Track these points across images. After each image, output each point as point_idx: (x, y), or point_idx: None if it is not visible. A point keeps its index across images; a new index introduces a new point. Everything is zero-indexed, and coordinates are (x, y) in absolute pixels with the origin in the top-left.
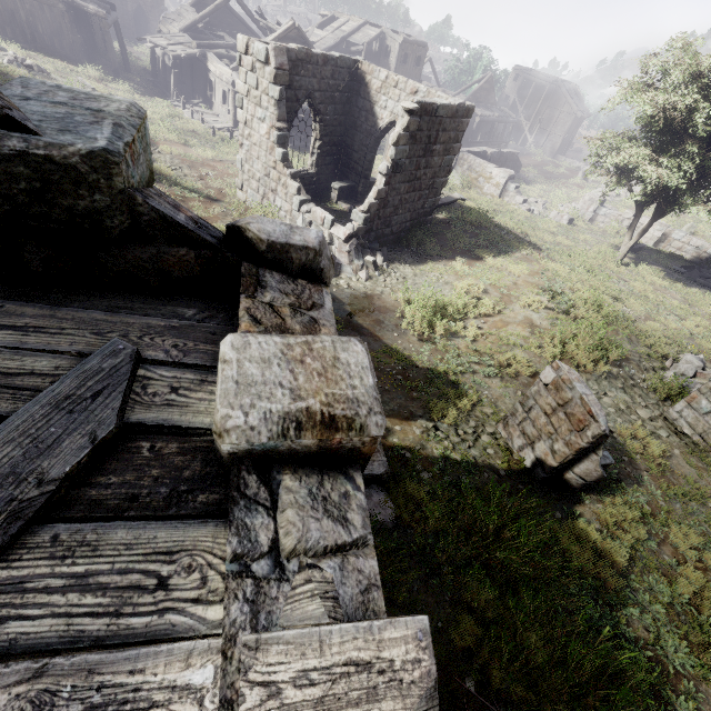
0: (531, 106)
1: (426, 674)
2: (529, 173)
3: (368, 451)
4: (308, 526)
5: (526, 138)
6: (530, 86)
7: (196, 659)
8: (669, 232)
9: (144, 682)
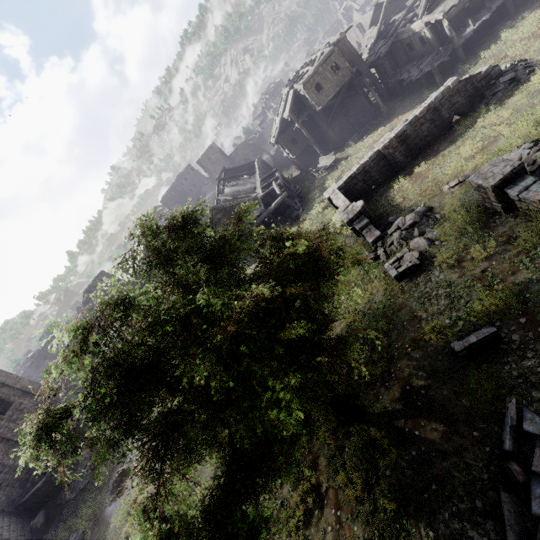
0: None
1: None
2: None
3: None
4: None
5: None
6: None
7: None
8: None
9: None
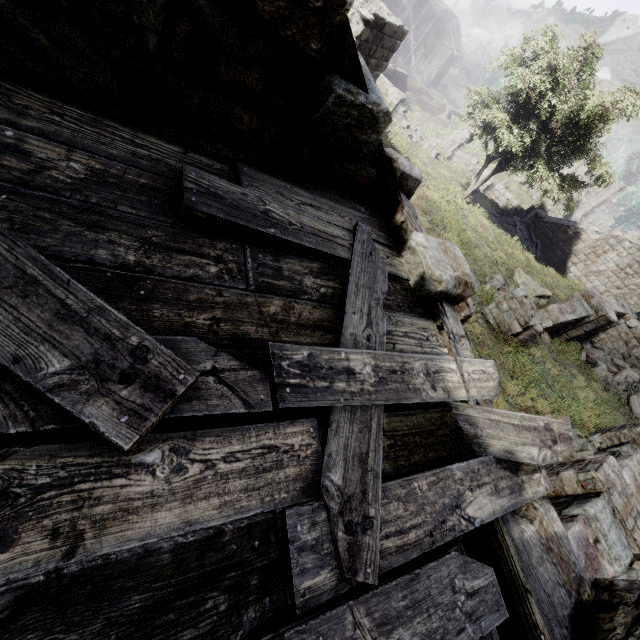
0: (421, 27)
1: (497, 377)
2: (410, 98)
3: (464, 299)
4: (455, 326)
5: (410, 58)
6: (425, 5)
7: (451, 362)
8: (495, 183)
9: (444, 366)
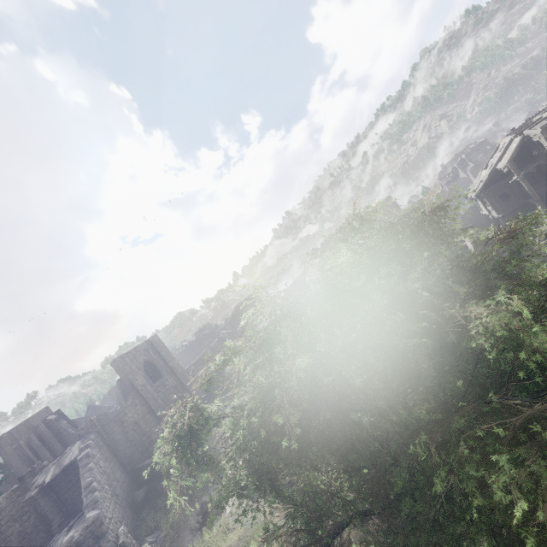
0: None
1: None
2: None
3: None
4: None
5: None
6: None
7: None
8: None
9: None
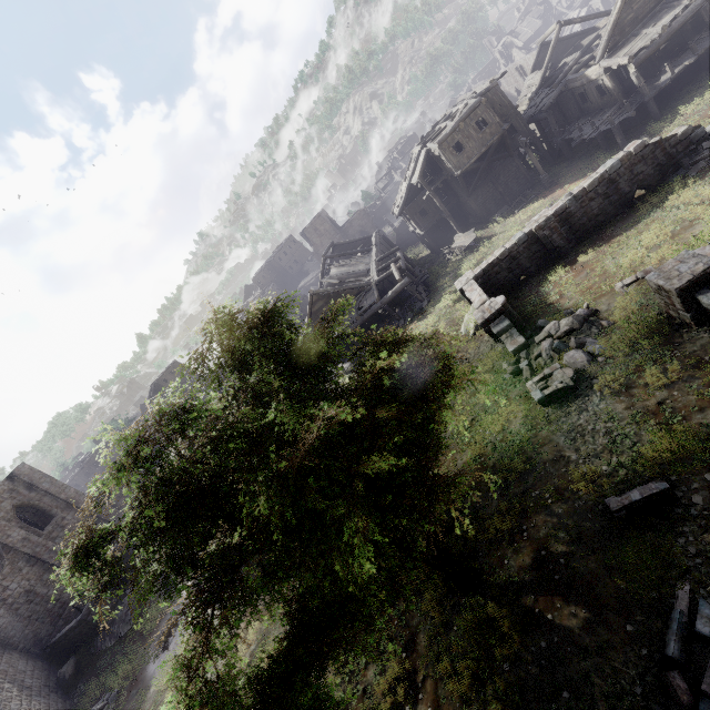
0: None
1: None
2: None
3: None
4: None
5: None
6: None
7: None
8: None
9: None
